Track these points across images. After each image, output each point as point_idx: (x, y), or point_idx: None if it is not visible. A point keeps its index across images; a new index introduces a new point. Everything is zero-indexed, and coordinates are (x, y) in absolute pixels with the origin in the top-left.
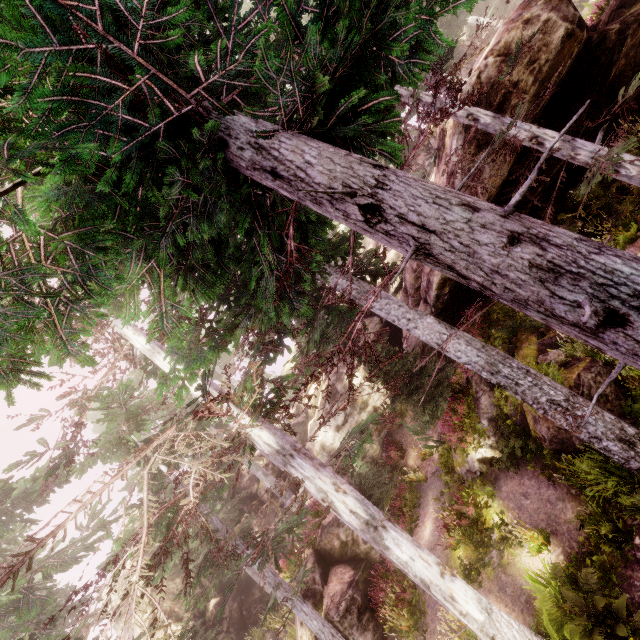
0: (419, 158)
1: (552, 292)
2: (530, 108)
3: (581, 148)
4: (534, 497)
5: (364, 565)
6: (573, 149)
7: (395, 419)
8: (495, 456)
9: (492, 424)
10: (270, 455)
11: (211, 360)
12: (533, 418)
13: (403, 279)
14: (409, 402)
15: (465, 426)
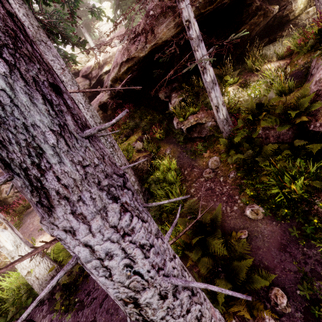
0: None
1: None
2: (202, 4)
3: (201, 48)
4: None
5: None
6: (198, 46)
7: None
8: None
9: None
10: None
11: None
12: None
13: None
14: None
15: None
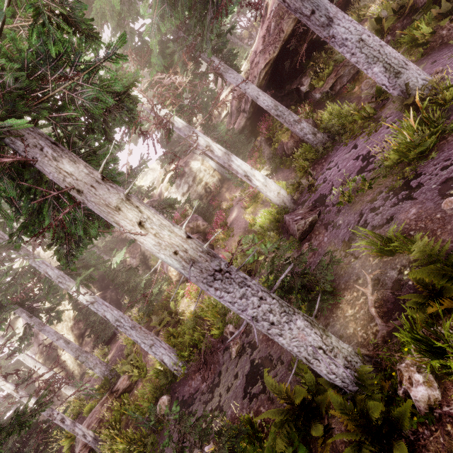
0: (244, 42)
1: (304, 3)
2: None
3: None
4: (281, 178)
5: (203, 233)
6: None
7: (217, 188)
8: (268, 173)
9: (268, 160)
10: (182, 128)
11: (160, 70)
12: (286, 142)
13: (230, 108)
14: (233, 153)
15: (257, 162)
